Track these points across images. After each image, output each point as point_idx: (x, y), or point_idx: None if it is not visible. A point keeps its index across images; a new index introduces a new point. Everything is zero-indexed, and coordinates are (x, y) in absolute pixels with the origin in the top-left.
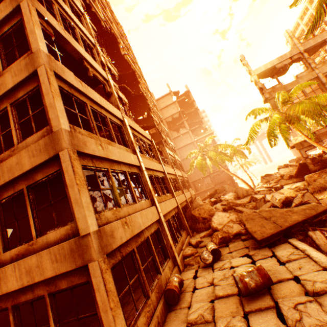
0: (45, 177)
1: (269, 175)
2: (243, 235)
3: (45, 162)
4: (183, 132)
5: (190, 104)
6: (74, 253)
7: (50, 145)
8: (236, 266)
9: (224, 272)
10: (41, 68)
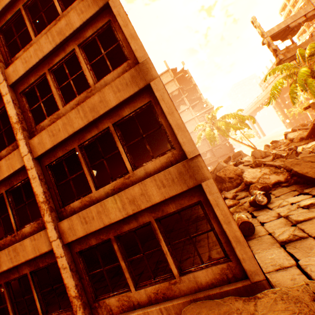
0: (132, 112)
1: (275, 142)
2: (283, 183)
3: (132, 96)
4: (184, 108)
5: (188, 81)
6: (184, 175)
7: (137, 77)
8: (296, 202)
9: (286, 207)
10: (112, 0)
